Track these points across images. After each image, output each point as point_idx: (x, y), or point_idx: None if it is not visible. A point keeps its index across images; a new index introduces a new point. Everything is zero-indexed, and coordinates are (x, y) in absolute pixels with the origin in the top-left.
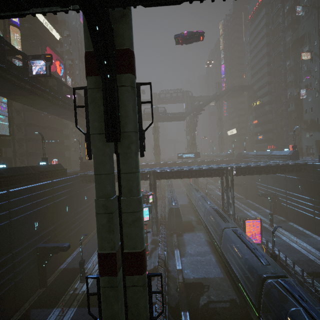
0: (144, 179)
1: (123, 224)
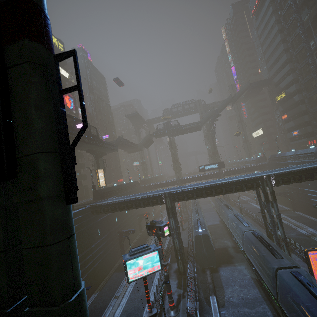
0: (159, 203)
1: None
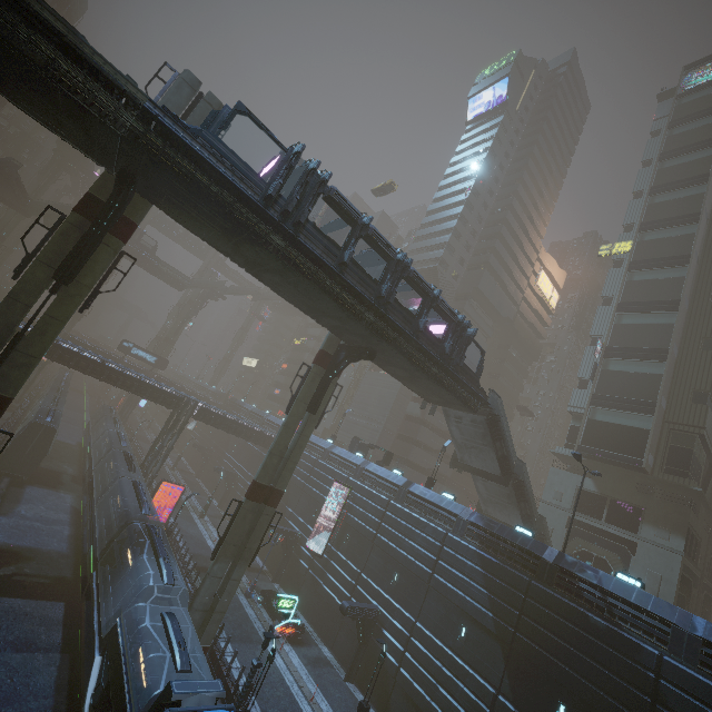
0: None
1: (7, 362)
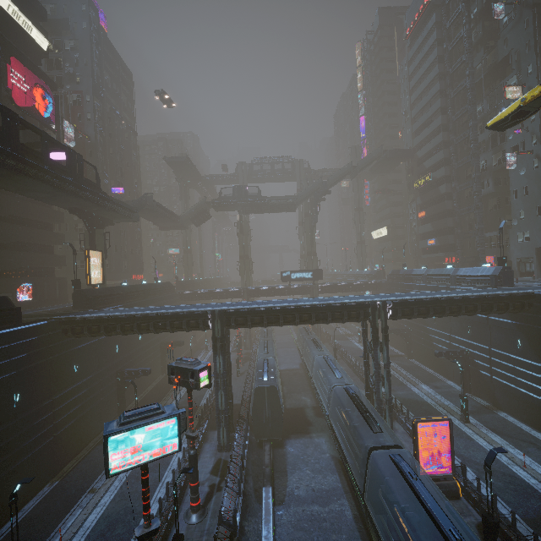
0: (201, 327)
1: None
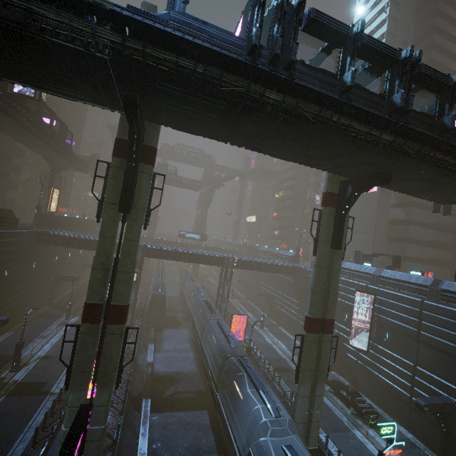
0: None
1: (115, 281)
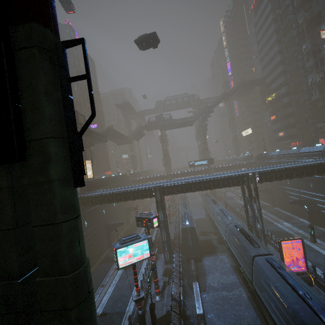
0: (149, 196)
1: None
